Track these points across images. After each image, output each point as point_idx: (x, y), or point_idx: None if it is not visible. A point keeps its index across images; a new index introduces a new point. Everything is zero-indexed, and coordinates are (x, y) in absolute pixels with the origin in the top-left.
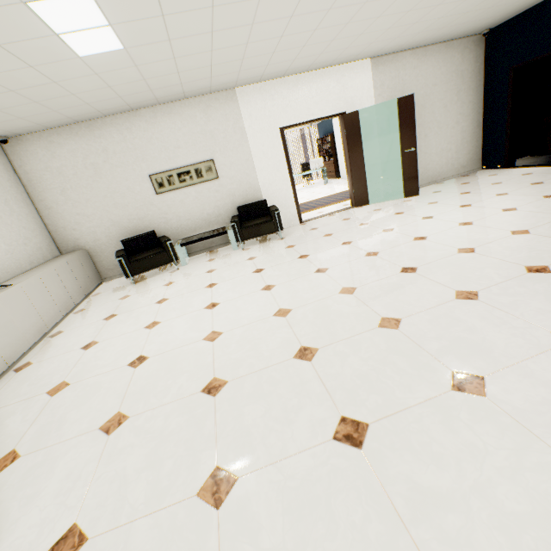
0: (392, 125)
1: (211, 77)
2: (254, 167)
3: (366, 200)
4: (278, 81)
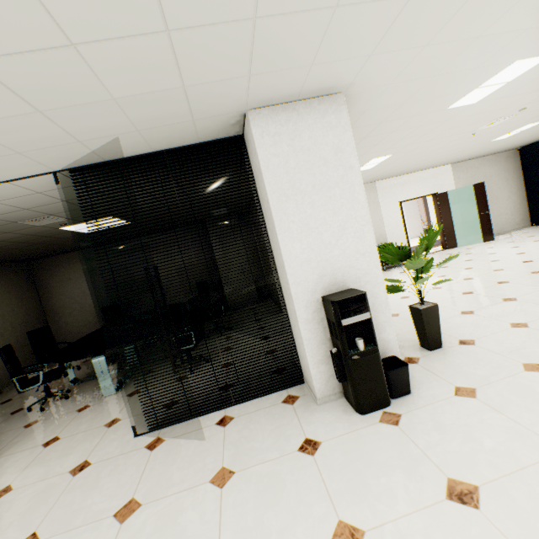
0: (466, 199)
1: (375, 177)
2: (383, 224)
3: (455, 244)
4: (398, 177)
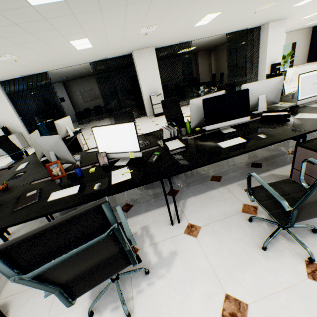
0: (287, 50)
1: None
2: None
3: None
4: None
